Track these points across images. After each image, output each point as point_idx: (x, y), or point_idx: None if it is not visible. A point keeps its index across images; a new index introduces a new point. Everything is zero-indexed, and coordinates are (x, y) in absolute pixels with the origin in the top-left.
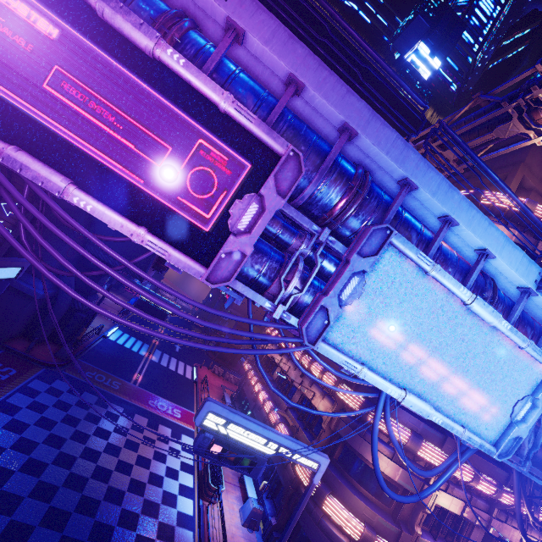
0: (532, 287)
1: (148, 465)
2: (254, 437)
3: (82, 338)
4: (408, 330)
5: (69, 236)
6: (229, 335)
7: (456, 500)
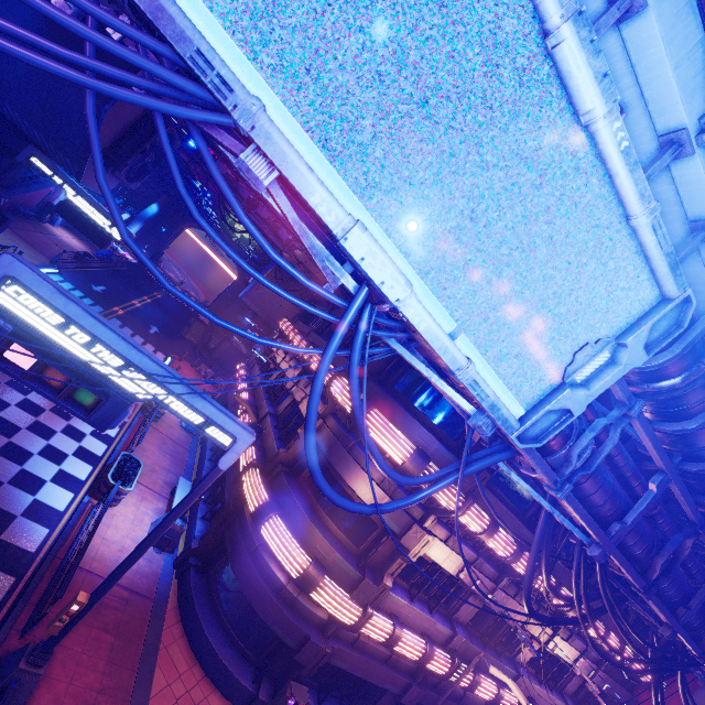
0: (690, 127)
1: (11, 433)
2: (109, 358)
3: None
4: (395, 54)
5: None
6: (237, 336)
7: (456, 555)
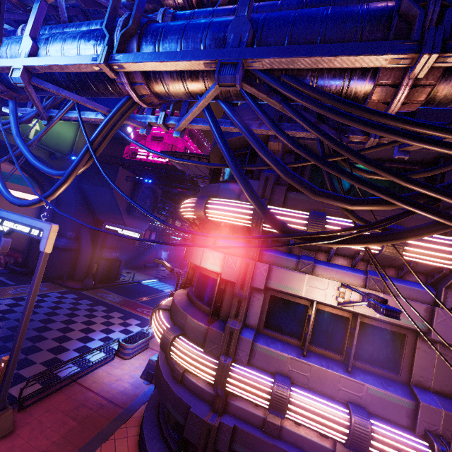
0: None
1: (90, 332)
2: None
3: (116, 281)
4: None
5: (72, 208)
6: None
7: (316, 279)
